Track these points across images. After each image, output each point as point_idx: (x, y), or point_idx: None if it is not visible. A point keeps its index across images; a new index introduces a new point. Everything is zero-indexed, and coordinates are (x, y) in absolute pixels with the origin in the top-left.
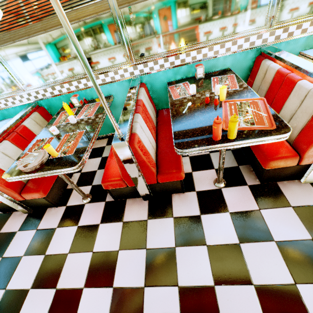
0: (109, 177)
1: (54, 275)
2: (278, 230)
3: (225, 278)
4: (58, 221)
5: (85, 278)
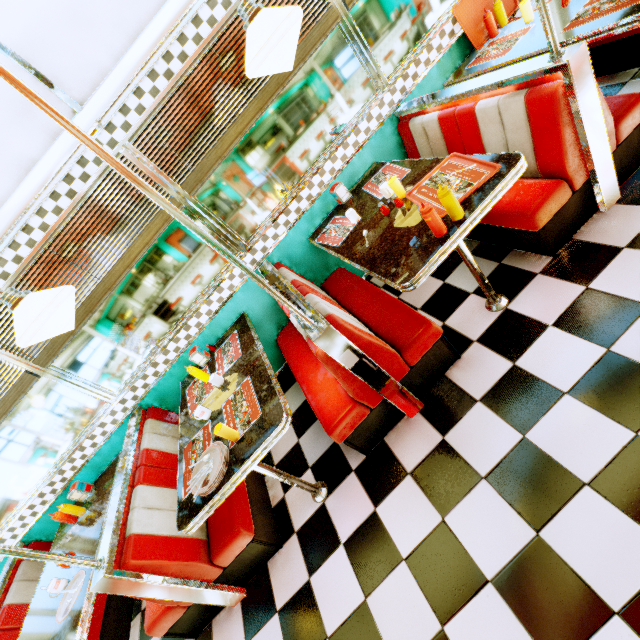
0: (333, 416)
1: None
2: (639, 289)
3: (639, 411)
4: (302, 566)
5: (430, 611)
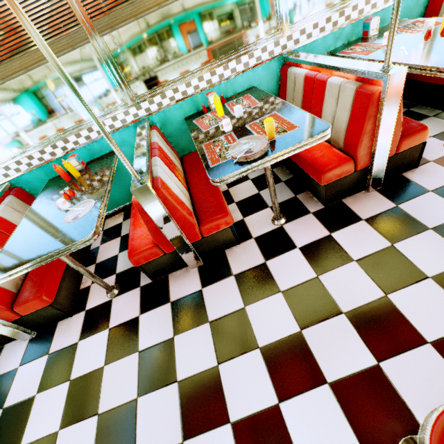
0: (330, 163)
1: (323, 303)
2: None
3: None
4: (259, 255)
5: (376, 286)
